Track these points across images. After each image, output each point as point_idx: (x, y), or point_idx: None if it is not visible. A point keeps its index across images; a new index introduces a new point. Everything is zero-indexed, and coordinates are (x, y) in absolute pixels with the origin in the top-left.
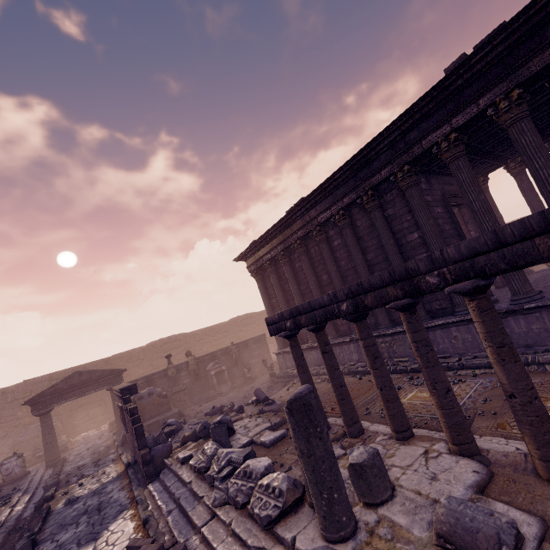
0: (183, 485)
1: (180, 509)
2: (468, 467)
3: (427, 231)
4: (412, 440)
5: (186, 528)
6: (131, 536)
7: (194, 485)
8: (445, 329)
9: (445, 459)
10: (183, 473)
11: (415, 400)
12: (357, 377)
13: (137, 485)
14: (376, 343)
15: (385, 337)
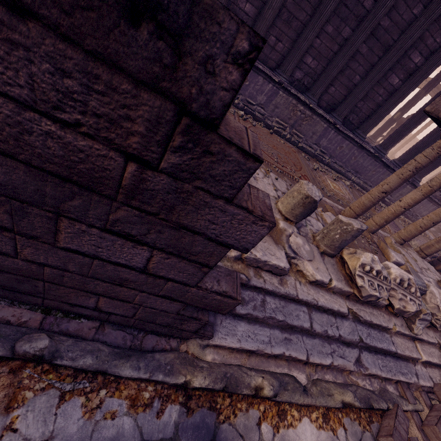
0: (336, 318)
1: (369, 351)
2: (433, 267)
3: (429, 73)
4: (404, 245)
5: (403, 366)
6: (341, 440)
7: (367, 317)
8: (344, 139)
9: (425, 262)
10: (316, 298)
11: (338, 190)
12: (271, 131)
13: (121, 356)
14: (296, 107)
15: (308, 109)
